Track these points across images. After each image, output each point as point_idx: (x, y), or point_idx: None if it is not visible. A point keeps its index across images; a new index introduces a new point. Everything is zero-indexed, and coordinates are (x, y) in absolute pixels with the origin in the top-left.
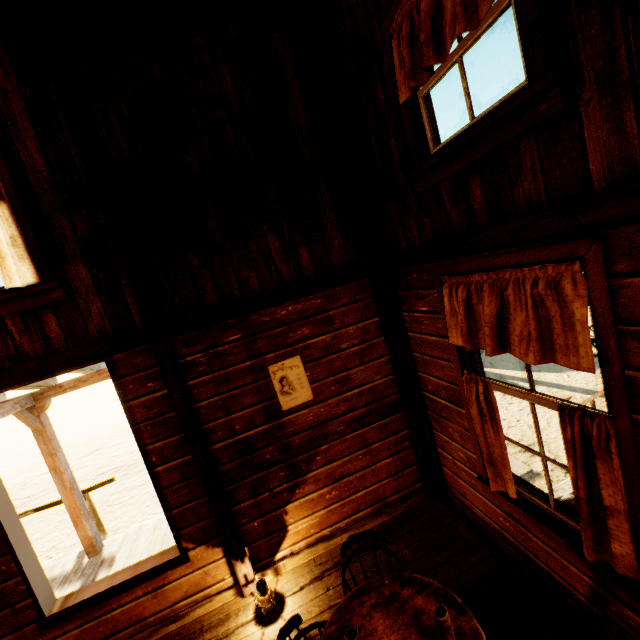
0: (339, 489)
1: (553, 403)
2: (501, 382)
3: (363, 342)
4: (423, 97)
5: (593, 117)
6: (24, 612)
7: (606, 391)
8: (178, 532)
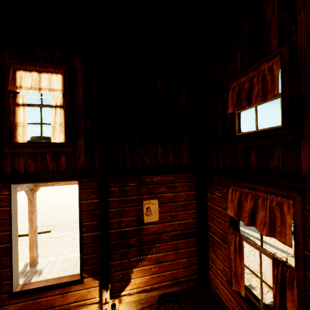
0: (159, 267)
1: (270, 255)
2: (247, 238)
3: (186, 200)
4: (237, 113)
5: (305, 149)
6: (5, 286)
7: (295, 257)
8: (82, 267)
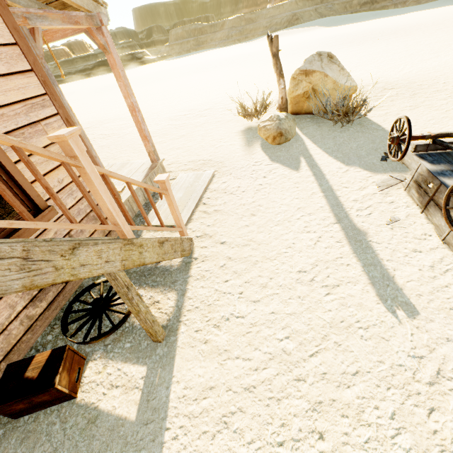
0: None
1: None
2: None
3: None
4: None
5: None
6: None
7: None
8: None
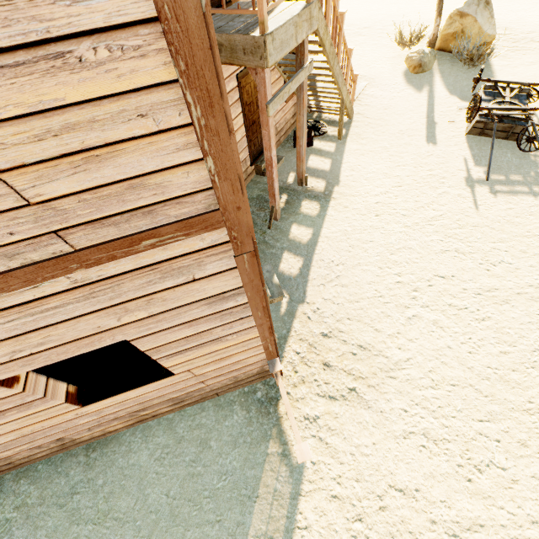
0: None
1: None
2: None
3: None
4: None
5: None
6: None
7: None
8: None
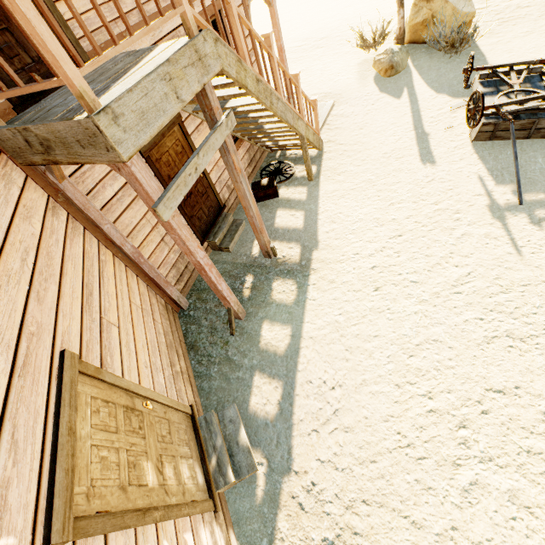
0: None
1: None
2: None
3: None
4: None
5: None
6: None
7: None
8: None
